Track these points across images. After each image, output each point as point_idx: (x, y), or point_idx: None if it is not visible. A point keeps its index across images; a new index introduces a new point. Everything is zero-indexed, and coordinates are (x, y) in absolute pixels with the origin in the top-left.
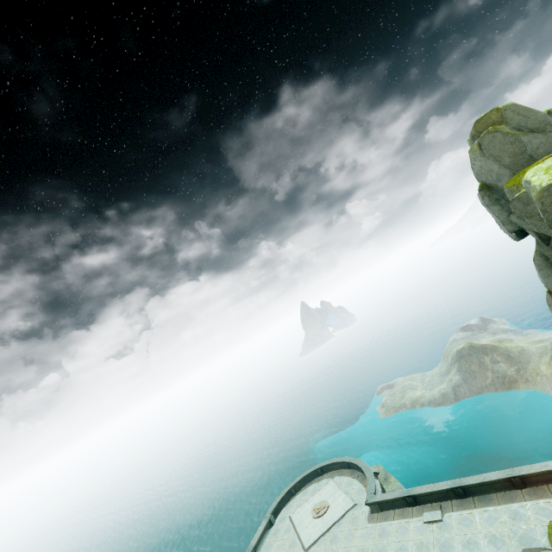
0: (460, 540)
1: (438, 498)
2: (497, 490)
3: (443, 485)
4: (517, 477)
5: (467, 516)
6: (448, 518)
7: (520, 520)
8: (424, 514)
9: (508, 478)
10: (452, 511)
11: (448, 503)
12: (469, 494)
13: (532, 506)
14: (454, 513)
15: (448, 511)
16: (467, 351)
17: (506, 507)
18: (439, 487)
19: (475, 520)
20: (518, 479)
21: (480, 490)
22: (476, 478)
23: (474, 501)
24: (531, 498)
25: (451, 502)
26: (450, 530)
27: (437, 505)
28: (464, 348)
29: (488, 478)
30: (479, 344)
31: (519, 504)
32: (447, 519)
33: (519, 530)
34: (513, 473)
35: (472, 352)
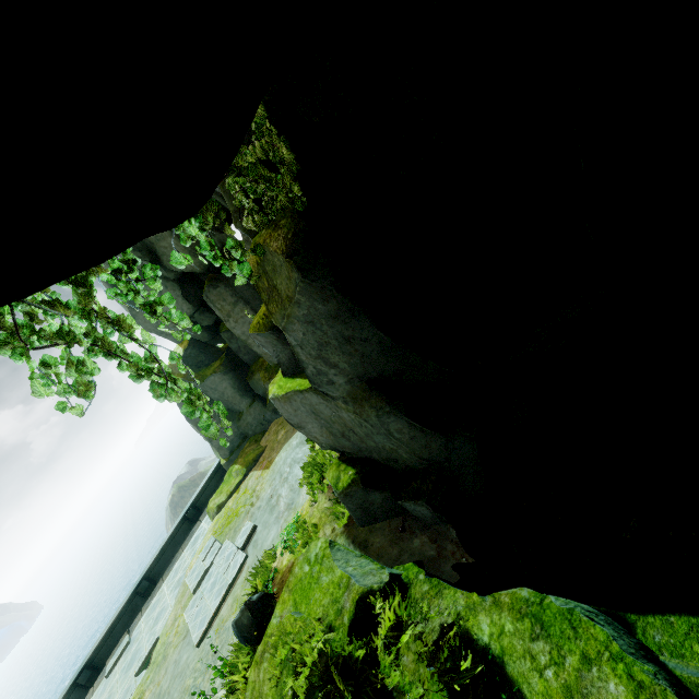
0: (148, 630)
1: (125, 626)
2: (181, 543)
3: (125, 600)
4: (190, 508)
5: (156, 600)
6: (137, 629)
7: (198, 539)
8: (108, 666)
9: (183, 517)
10: (142, 617)
11: (138, 616)
12: (158, 578)
13: (207, 519)
14: (143, 617)
15: (138, 622)
16: (178, 496)
17: (189, 545)
18: (120, 609)
19: (164, 591)
20: (192, 509)
21: (167, 560)
22: (157, 551)
23: (164, 578)
24: (206, 515)
25: (141, 611)
26: (139, 636)
27: (124, 635)
28: (175, 495)
29: (167, 537)
30: (188, 480)
31: (198, 530)
32: (136, 633)
33: (198, 546)
34: (186, 509)
35: (183, 492)
